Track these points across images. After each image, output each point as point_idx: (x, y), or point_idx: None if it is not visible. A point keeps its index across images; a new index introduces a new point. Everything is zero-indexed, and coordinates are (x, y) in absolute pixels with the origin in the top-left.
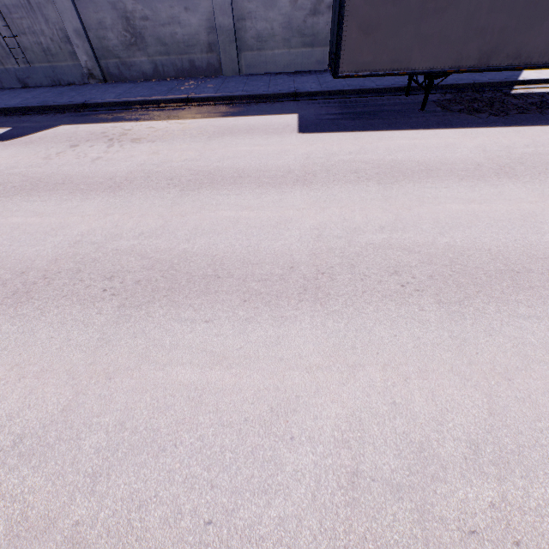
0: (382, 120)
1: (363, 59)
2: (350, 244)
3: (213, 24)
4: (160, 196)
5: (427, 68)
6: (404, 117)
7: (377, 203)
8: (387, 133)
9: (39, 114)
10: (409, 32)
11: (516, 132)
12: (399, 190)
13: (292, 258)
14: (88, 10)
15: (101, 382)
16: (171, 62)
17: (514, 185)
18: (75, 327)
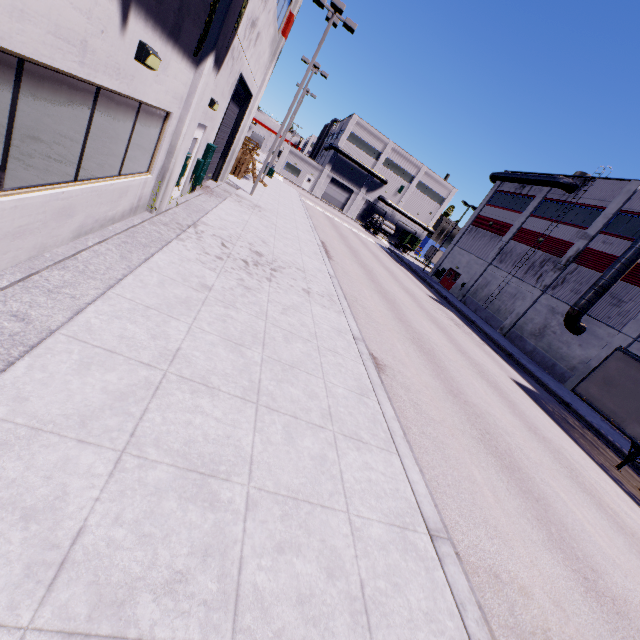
0: (568, 428)
1: (594, 394)
2: (427, 339)
3: (587, 361)
4: (423, 314)
5: (634, 437)
6: (588, 445)
7: (460, 362)
8: (546, 416)
9: (456, 310)
10: (634, 404)
11: (626, 499)
12: (476, 375)
13: (411, 323)
14: (533, 312)
15: (359, 282)
16: (544, 356)
17: (519, 423)
18: (369, 284)
